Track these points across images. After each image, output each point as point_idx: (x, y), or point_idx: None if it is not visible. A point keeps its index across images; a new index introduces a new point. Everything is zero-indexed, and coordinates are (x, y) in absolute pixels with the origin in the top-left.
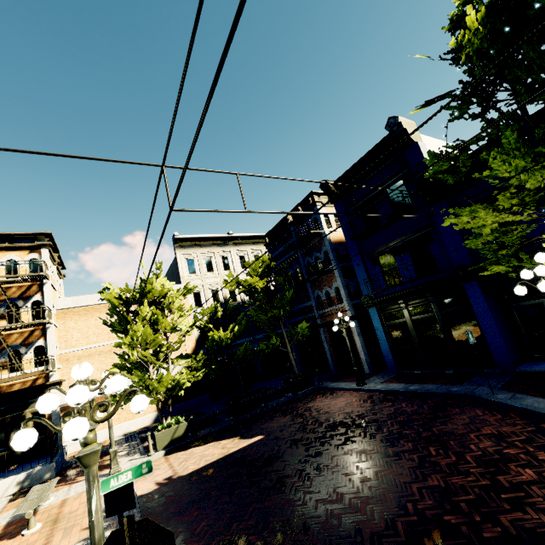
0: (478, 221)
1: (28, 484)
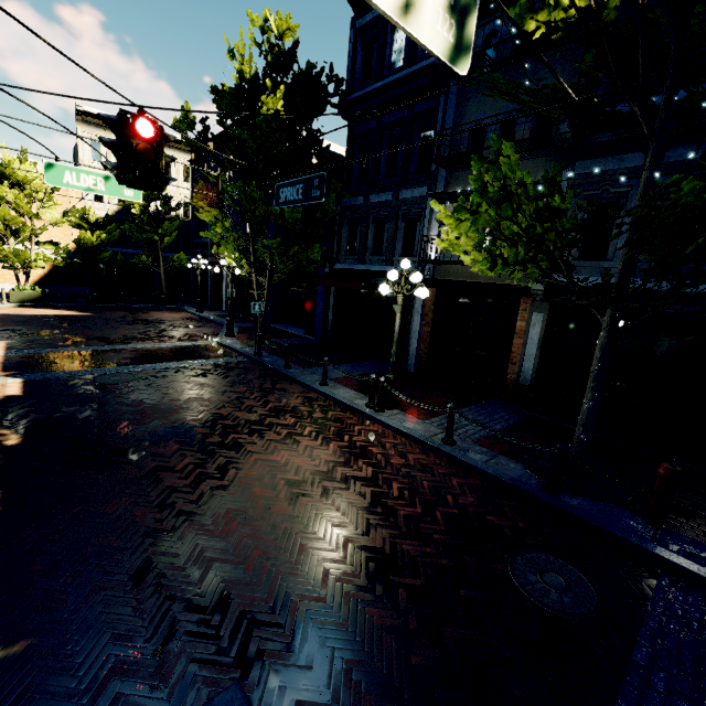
0: None
1: None
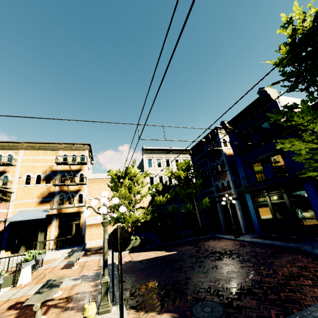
0: (296, 147)
1: (71, 254)
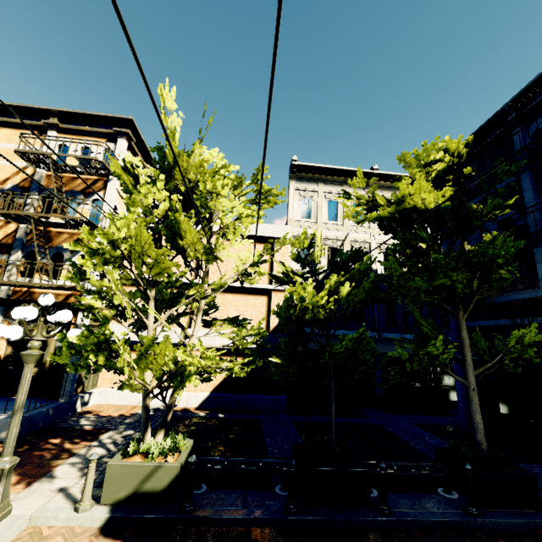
0: None
1: None
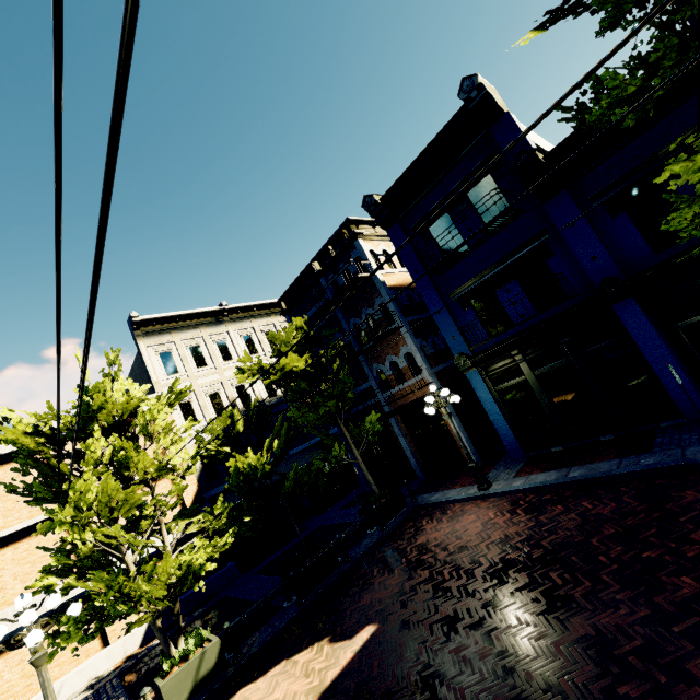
0: None
1: None
